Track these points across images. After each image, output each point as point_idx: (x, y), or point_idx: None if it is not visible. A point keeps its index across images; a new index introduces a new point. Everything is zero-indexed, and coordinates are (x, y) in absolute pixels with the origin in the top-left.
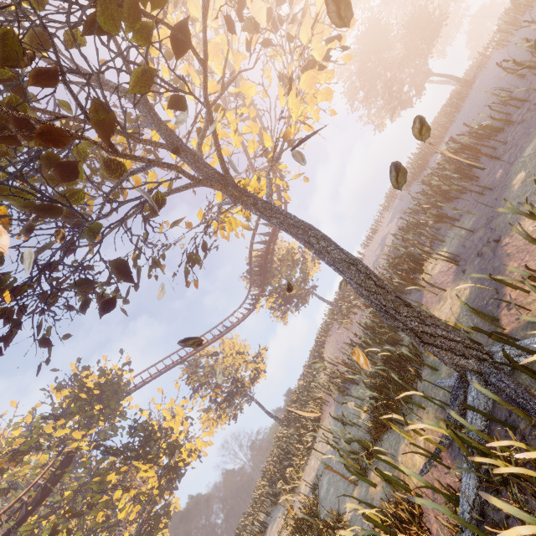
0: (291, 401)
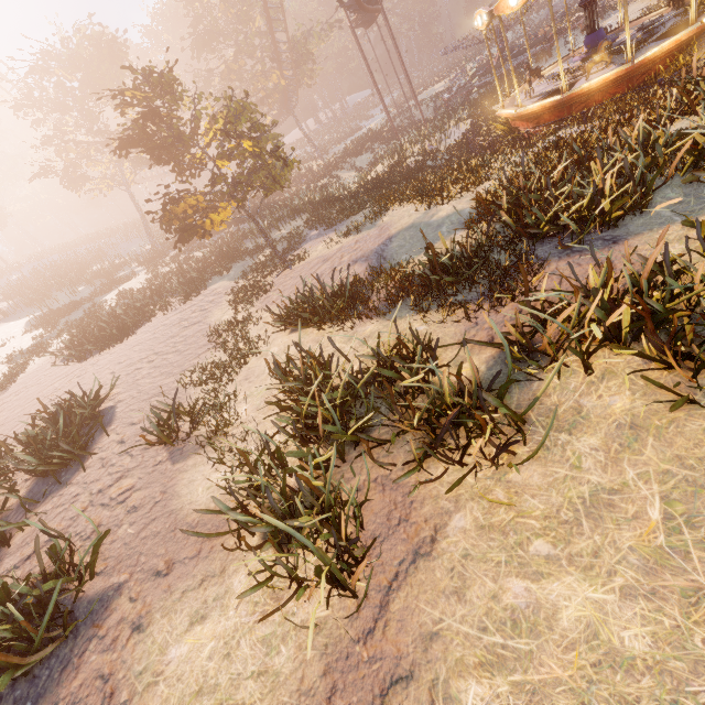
0: None
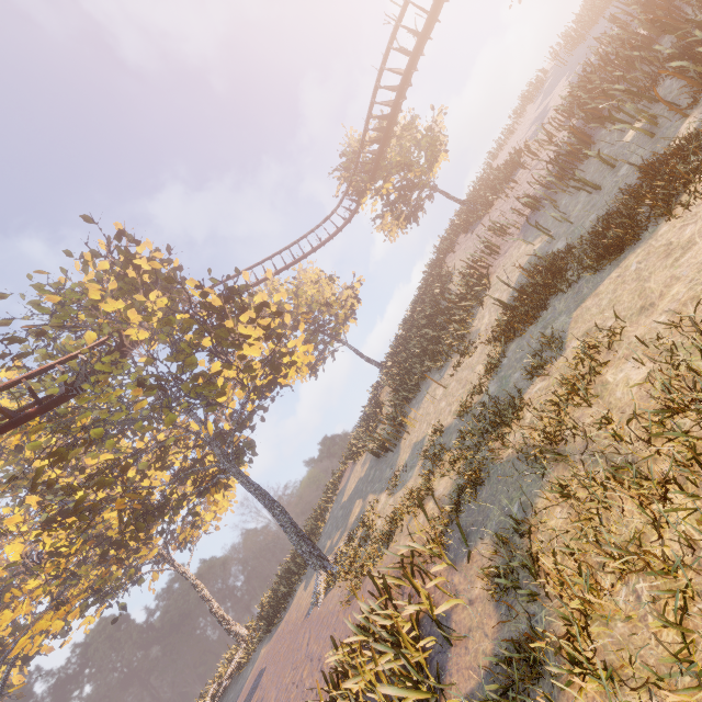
0: (399, 336)
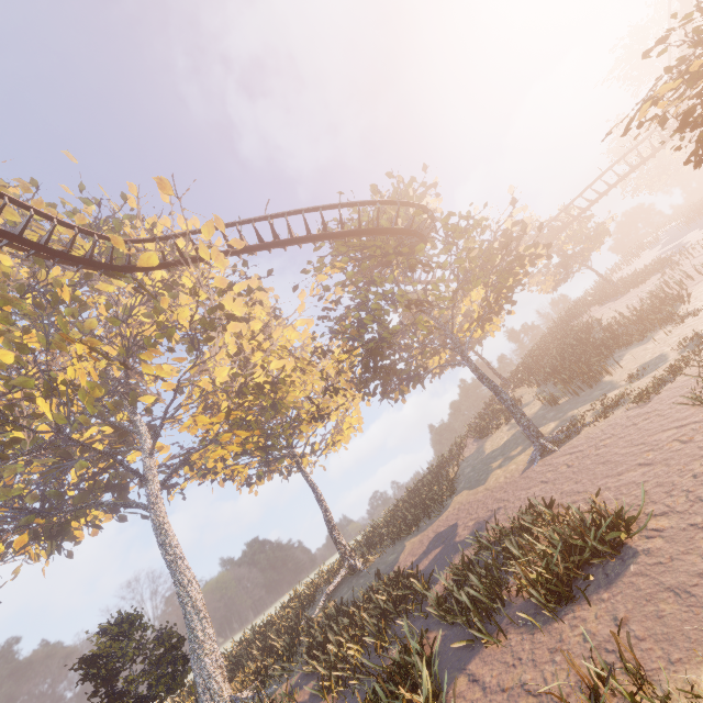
0: (532, 359)
